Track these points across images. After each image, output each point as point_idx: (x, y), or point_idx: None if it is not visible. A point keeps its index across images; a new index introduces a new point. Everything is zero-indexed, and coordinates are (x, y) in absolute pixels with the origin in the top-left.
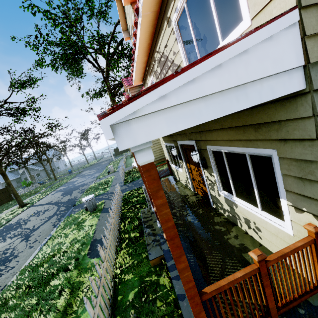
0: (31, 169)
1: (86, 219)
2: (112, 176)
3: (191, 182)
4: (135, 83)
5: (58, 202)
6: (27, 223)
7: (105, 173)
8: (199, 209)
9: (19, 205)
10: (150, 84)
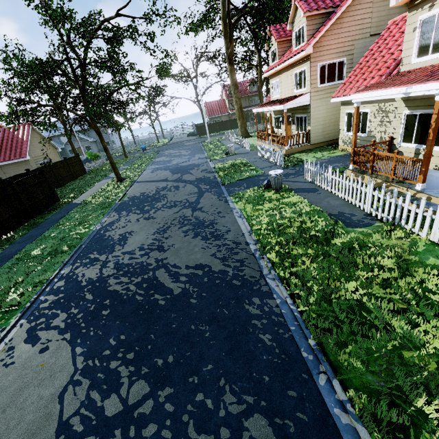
0: (78, 138)
1: (282, 197)
2: (240, 158)
3: None
4: (398, 3)
5: (184, 180)
6: (167, 197)
7: (221, 154)
8: None
9: (117, 178)
10: None
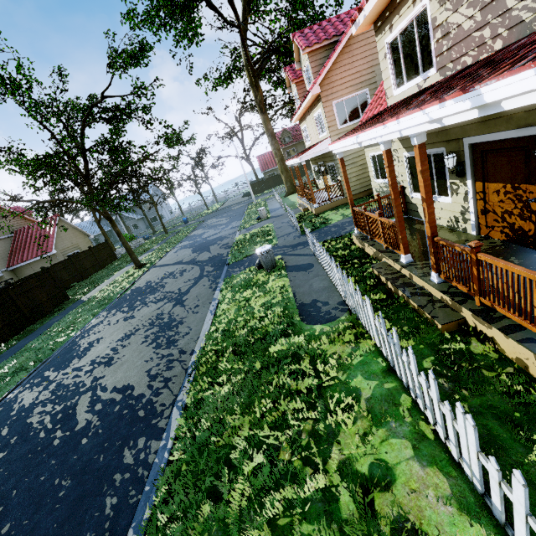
0: (124, 217)
1: (267, 280)
2: (268, 224)
3: (474, 218)
4: (359, 29)
5: (196, 261)
6: (164, 287)
7: (252, 221)
8: (511, 258)
9: (135, 265)
10: (406, 23)
